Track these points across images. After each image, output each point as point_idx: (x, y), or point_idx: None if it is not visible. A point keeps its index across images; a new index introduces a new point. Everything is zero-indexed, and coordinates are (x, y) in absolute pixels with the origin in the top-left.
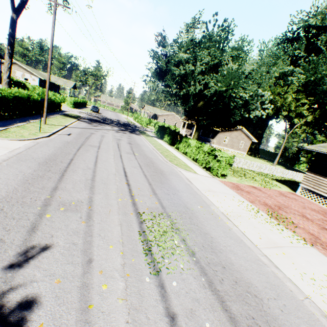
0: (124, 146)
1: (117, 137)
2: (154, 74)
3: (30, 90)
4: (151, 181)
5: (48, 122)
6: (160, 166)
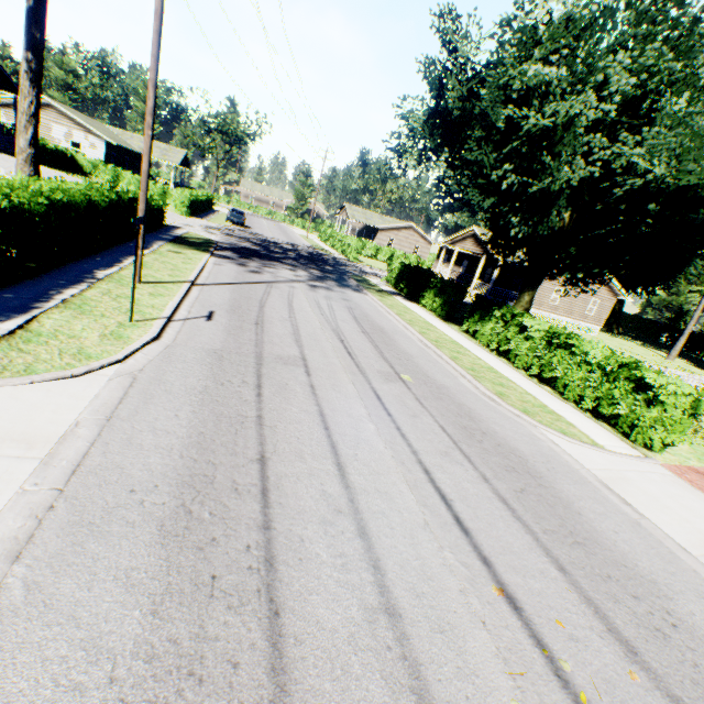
0: (358, 344)
1: (323, 307)
2: (426, 129)
3: (86, 171)
4: (545, 537)
5: (145, 274)
6: (496, 427)
